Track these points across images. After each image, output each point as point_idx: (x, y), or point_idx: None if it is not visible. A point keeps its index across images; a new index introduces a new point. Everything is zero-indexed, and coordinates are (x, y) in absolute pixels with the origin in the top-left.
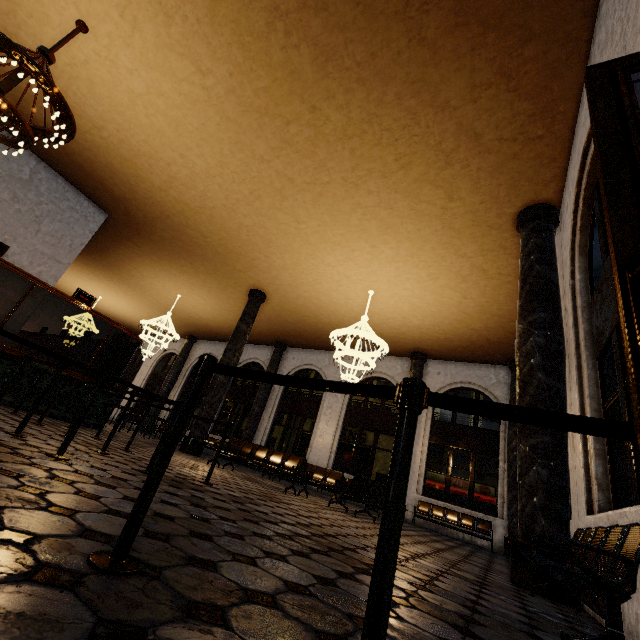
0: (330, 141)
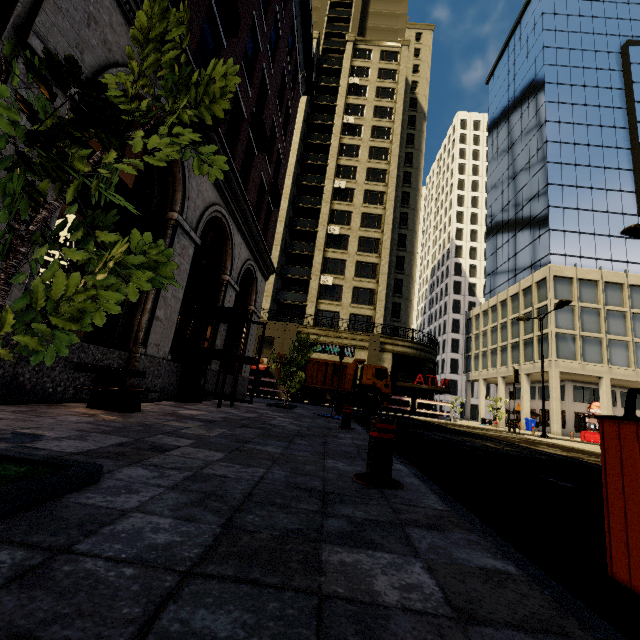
0: None
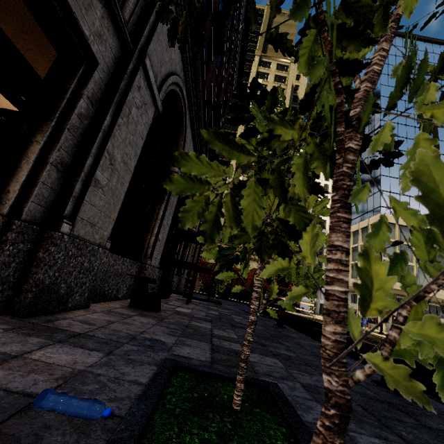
0: (18, 18)
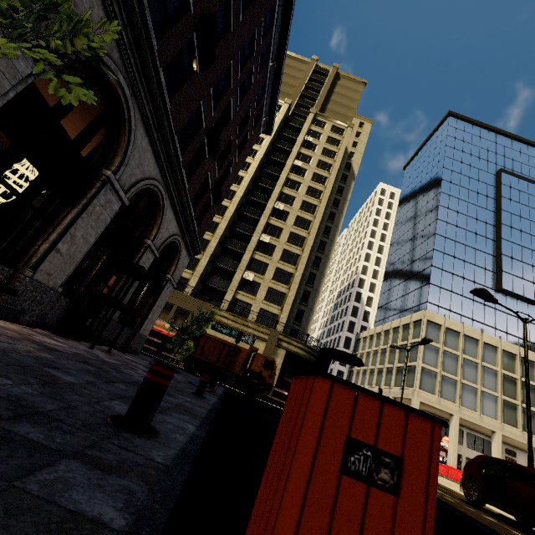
0: None
